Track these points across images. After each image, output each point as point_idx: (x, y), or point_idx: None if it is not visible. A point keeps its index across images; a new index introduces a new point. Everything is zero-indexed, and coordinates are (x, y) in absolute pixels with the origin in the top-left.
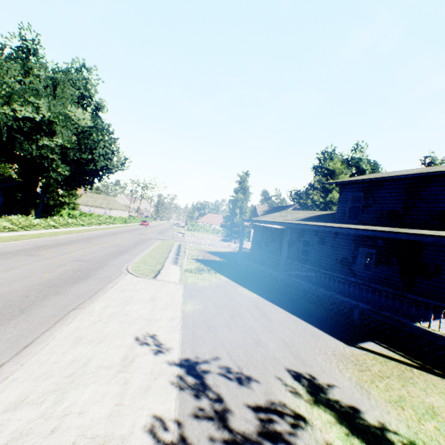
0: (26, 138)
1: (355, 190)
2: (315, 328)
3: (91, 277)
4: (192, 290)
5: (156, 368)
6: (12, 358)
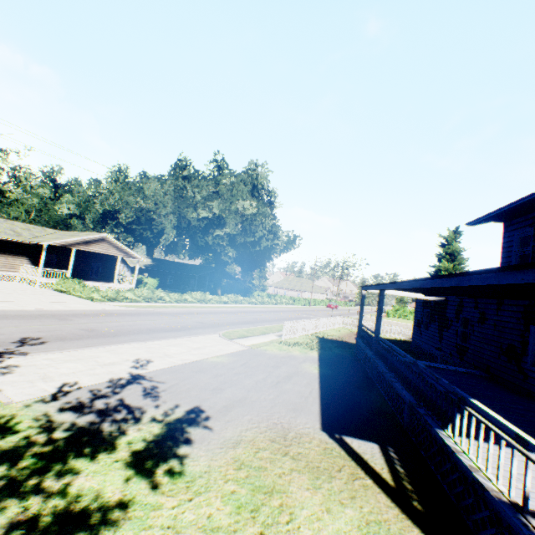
0: (206, 233)
1: (522, 226)
2: (316, 407)
3: (184, 331)
4: (248, 352)
5: (118, 371)
6: (76, 348)
